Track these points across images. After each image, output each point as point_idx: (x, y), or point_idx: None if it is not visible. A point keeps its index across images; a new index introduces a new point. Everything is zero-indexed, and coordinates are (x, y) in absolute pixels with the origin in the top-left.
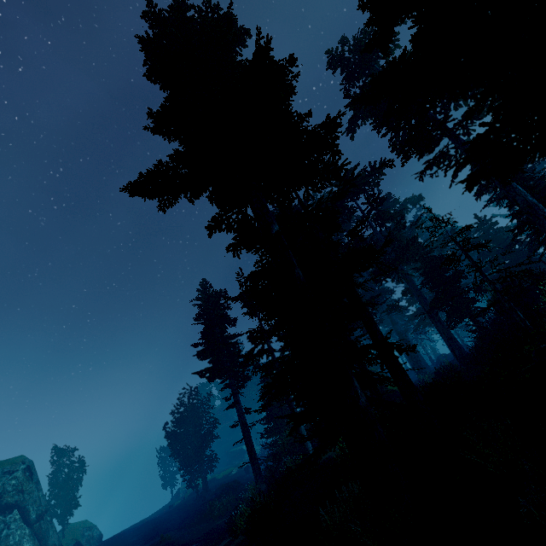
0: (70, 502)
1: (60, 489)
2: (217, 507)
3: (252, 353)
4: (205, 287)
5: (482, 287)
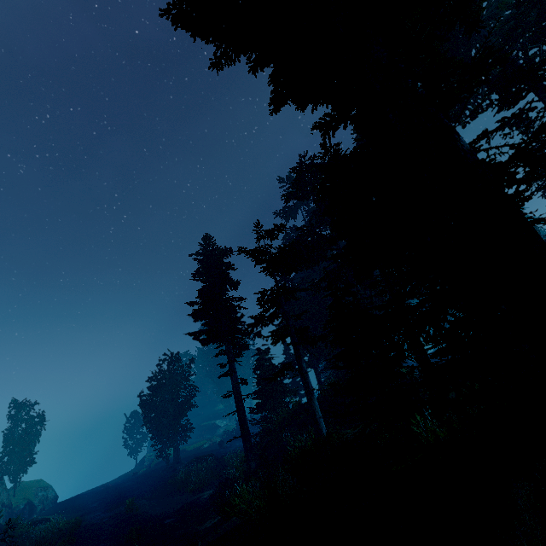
0: (25, 459)
1: (15, 444)
2: (193, 480)
3: (263, 316)
4: (209, 241)
5: None
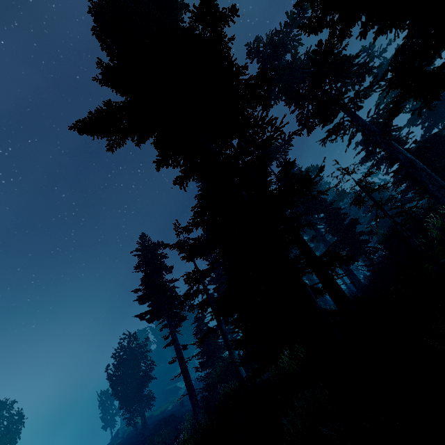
0: None
1: None
2: (156, 441)
3: (189, 293)
4: (144, 239)
5: (372, 231)
